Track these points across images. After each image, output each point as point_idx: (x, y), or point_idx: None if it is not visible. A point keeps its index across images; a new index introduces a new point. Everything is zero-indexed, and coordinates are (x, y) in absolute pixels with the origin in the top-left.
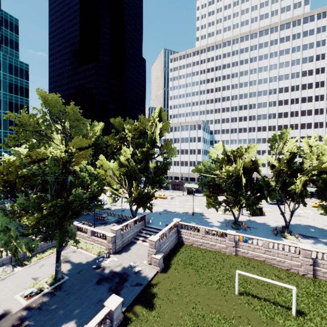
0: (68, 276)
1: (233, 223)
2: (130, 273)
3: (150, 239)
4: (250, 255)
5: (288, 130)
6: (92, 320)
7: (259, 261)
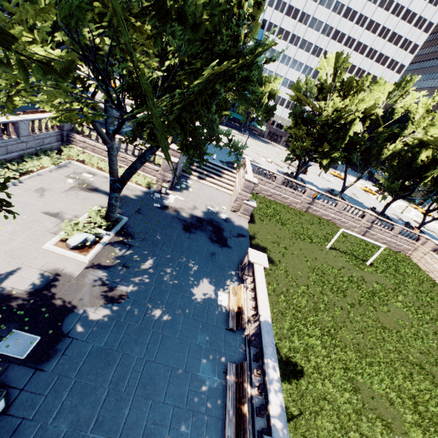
0: (126, 217)
1: (290, 177)
2: (218, 220)
3: (249, 180)
4: (319, 214)
5: (417, 77)
6: (256, 280)
7: (325, 220)
